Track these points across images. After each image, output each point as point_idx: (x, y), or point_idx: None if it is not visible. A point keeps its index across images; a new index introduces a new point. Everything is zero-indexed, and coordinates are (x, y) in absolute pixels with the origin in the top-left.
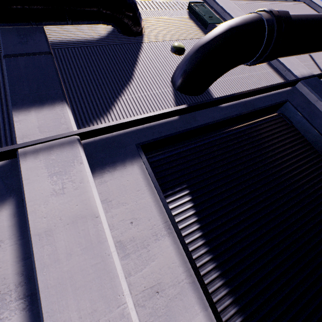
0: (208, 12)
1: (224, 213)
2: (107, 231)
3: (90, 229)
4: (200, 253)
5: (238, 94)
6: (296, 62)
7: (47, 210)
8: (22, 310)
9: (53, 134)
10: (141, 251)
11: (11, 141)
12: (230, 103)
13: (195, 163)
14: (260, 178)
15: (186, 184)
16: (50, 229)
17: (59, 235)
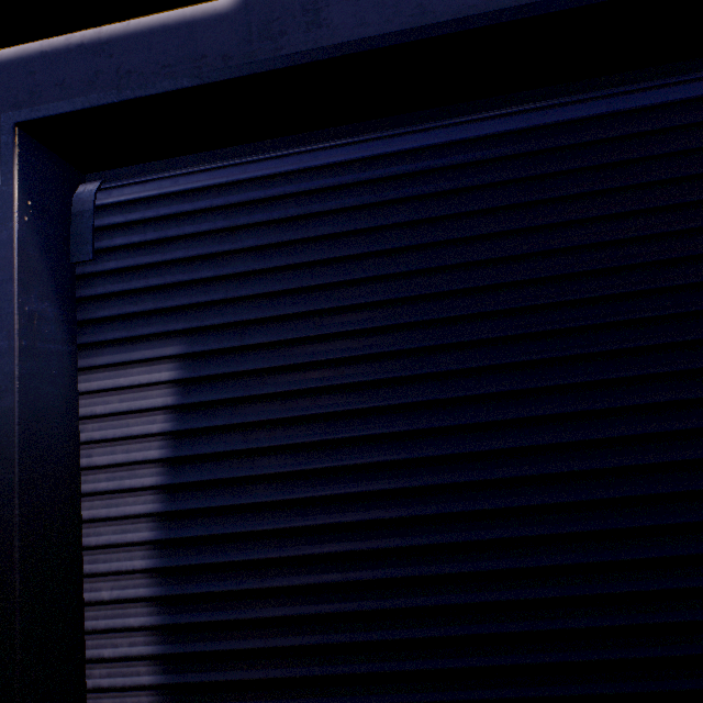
0: None
1: (285, 471)
2: None
3: None
4: (131, 566)
5: None
6: None
7: None
8: None
9: None
10: None
11: None
12: None
13: (265, 245)
14: (553, 383)
15: (187, 321)
16: None
17: None
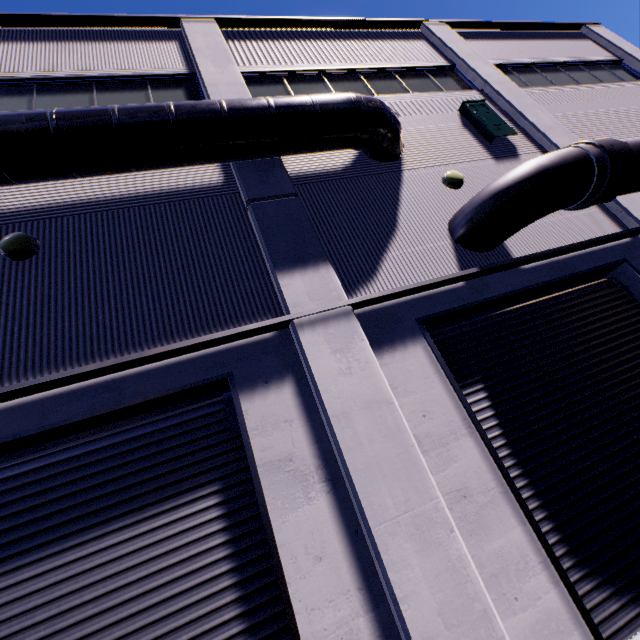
0: (492, 117)
1: (534, 418)
2: (404, 420)
3: (387, 416)
4: (506, 465)
5: (549, 253)
6: (638, 198)
7: (338, 390)
8: (327, 493)
9: (325, 303)
10: (439, 450)
11: (274, 308)
12: (536, 264)
13: (489, 348)
14: (584, 375)
15: (479, 376)
16: (345, 411)
17: (356, 418)
